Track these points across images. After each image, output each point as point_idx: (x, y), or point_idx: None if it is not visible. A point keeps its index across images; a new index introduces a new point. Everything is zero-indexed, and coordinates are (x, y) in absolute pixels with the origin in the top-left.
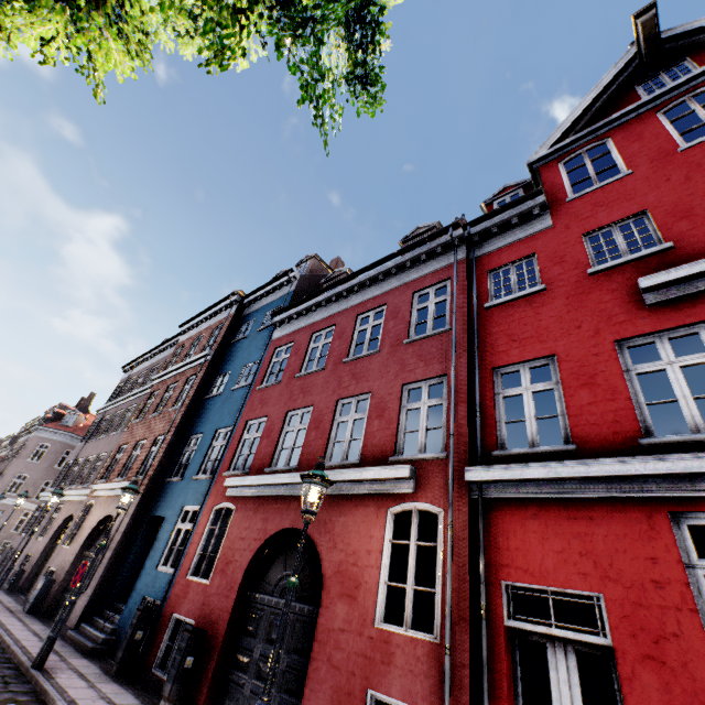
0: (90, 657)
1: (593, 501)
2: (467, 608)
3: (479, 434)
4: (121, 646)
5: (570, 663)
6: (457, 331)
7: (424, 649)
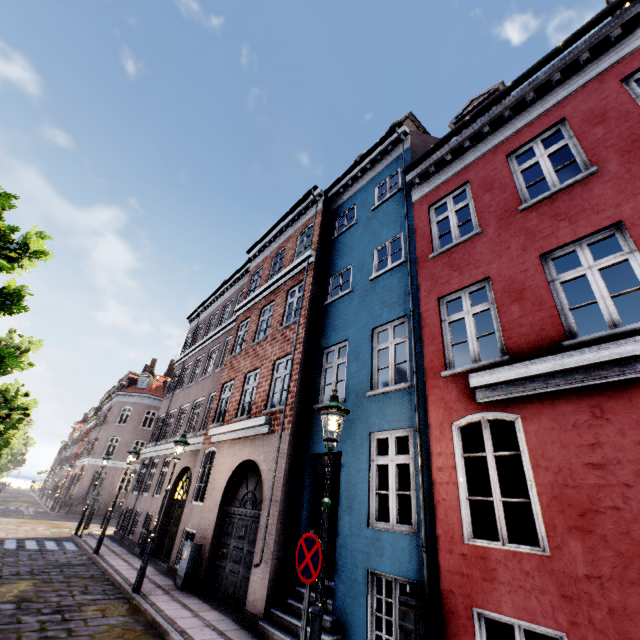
0: None
1: None
2: None
3: None
4: None
5: None
6: None
7: None
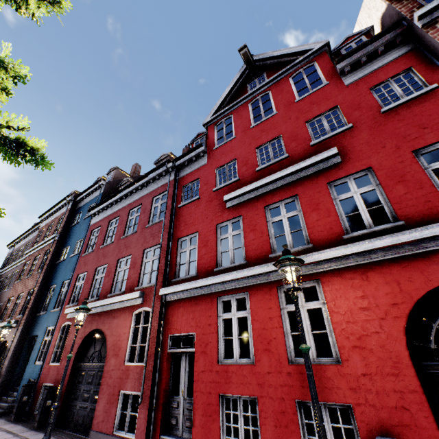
0: (0, 416)
1: (198, 297)
2: (155, 349)
3: (168, 272)
4: (15, 406)
5: (187, 360)
6: (166, 220)
7: (140, 369)
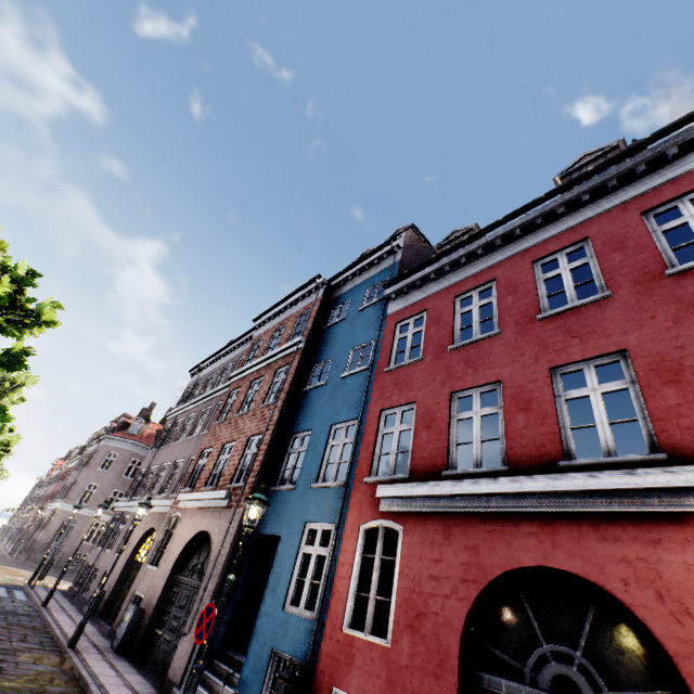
0: None
1: None
2: None
3: None
4: None
5: None
6: None
7: None
